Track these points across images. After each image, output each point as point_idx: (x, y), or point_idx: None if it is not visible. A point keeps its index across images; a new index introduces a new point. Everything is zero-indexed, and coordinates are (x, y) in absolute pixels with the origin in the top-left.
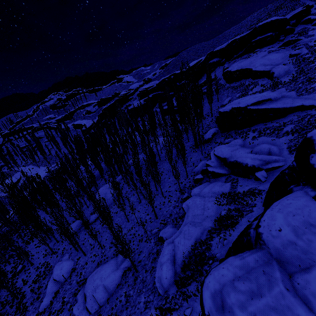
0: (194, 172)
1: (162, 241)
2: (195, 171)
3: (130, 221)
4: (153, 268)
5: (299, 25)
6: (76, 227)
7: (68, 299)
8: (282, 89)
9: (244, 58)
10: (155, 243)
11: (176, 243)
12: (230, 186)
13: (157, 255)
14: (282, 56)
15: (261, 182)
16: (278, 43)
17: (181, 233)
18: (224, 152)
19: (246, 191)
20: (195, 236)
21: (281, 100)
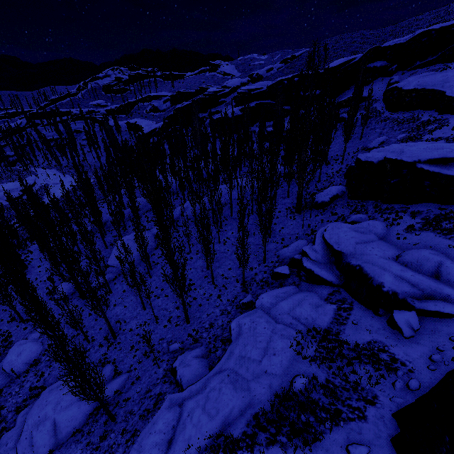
0: (279, 255)
1: (175, 377)
2: (281, 255)
3: (147, 309)
4: (135, 435)
5: None
6: (68, 289)
7: (6, 414)
8: None
9: (435, 70)
10: (164, 373)
11: (184, 414)
12: (333, 316)
13: (155, 406)
14: None
15: (402, 336)
16: None
17: (203, 392)
18: (343, 241)
19: (362, 347)
20: (225, 414)
21: None
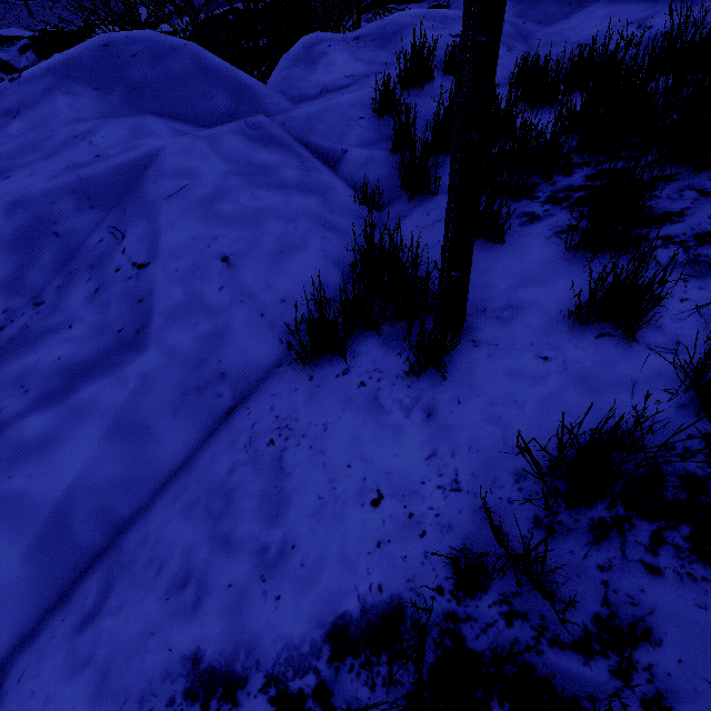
0: None
1: None
2: None
3: None
4: None
5: None
6: None
7: None
8: None
9: (367, 20)
10: None
11: None
12: None
13: None
14: None
15: None
16: (429, 3)
17: None
18: None
19: None
20: None
21: None
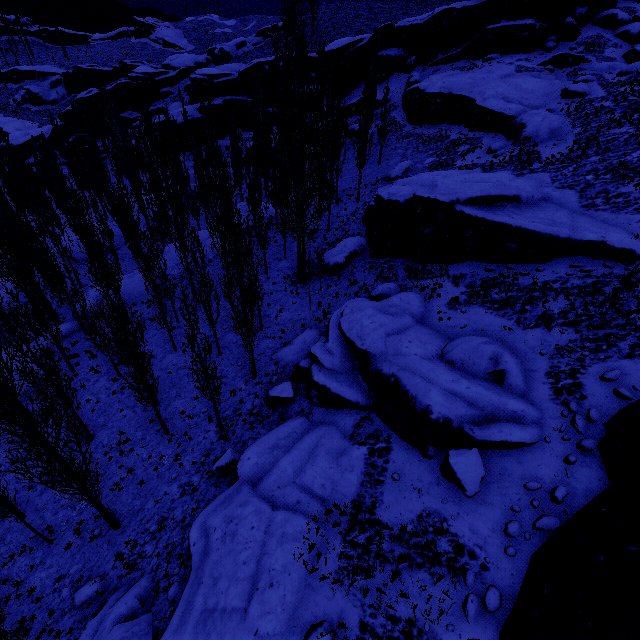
0: (278, 361)
1: None
2: (280, 360)
3: (28, 514)
4: None
5: (591, 26)
6: None
7: None
8: (543, 176)
9: (460, 68)
10: None
11: None
12: (364, 470)
13: None
14: (547, 89)
15: (464, 494)
16: (542, 53)
17: None
18: (369, 333)
19: (410, 532)
20: None
21: (544, 210)
